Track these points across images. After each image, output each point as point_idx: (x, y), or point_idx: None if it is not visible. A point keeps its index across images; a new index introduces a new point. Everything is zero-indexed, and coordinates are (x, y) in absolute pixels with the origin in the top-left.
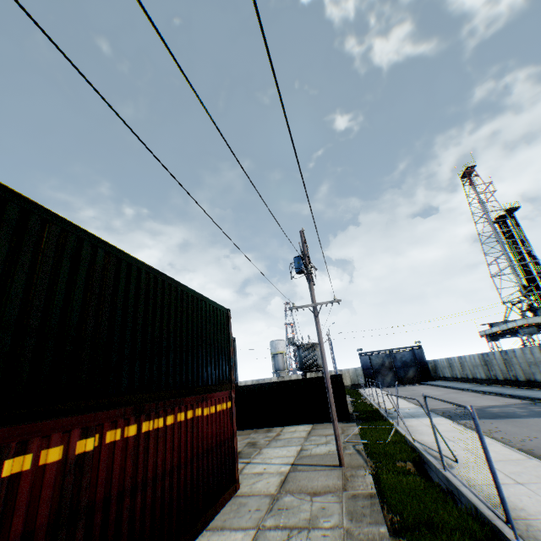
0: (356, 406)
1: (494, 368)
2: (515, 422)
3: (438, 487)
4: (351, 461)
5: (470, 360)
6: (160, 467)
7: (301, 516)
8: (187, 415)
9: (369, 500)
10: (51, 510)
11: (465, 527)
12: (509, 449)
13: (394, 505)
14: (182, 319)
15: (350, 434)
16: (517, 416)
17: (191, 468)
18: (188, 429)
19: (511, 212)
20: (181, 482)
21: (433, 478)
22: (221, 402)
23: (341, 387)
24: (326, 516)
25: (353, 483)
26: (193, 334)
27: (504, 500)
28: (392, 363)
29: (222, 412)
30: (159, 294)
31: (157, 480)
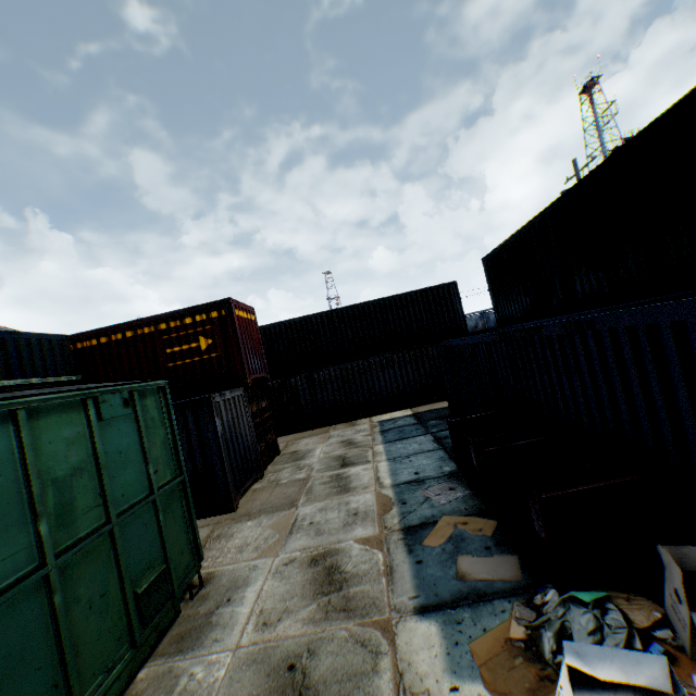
0: None
1: None
2: None
3: None
4: None
5: None
6: None
7: None
8: None
9: None
10: None
11: None
12: None
13: None
14: None
15: None
16: None
17: None
18: None
19: None
20: None
21: None
22: None
23: None
24: None
25: None
26: None
27: None
28: (486, 324)
29: None
30: None
31: None
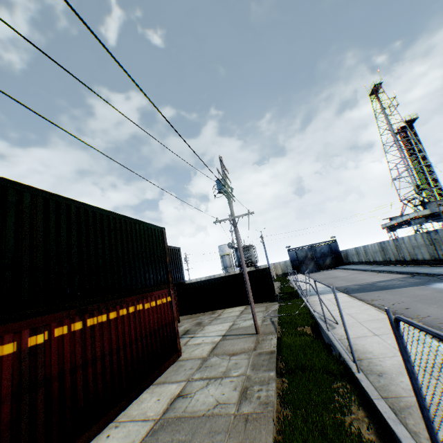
0: (282, 289)
1: (389, 253)
2: (393, 292)
3: (321, 342)
4: (265, 330)
5: (371, 248)
6: (107, 348)
7: (219, 370)
8: (129, 310)
9: (269, 356)
10: (14, 385)
11: (328, 368)
12: (379, 312)
13: (285, 357)
14: (116, 240)
15: (270, 311)
16: (396, 287)
17: (136, 346)
18: (131, 320)
19: (411, 123)
20: (128, 356)
21: (323, 336)
22: (160, 298)
23: (267, 277)
24: (236, 369)
25: (262, 345)
26: (129, 250)
27: (351, 349)
28: (313, 254)
29: (163, 305)
30: (91, 223)
31: (106, 357)
